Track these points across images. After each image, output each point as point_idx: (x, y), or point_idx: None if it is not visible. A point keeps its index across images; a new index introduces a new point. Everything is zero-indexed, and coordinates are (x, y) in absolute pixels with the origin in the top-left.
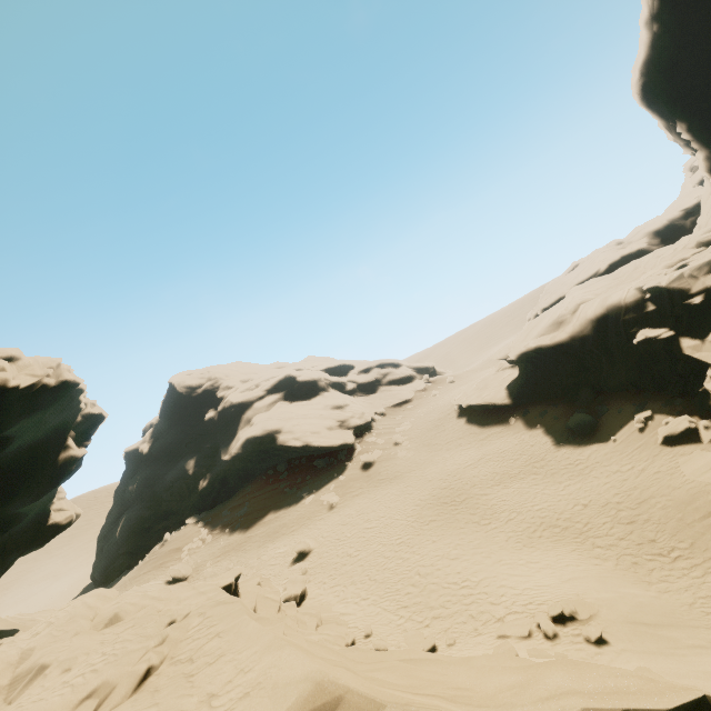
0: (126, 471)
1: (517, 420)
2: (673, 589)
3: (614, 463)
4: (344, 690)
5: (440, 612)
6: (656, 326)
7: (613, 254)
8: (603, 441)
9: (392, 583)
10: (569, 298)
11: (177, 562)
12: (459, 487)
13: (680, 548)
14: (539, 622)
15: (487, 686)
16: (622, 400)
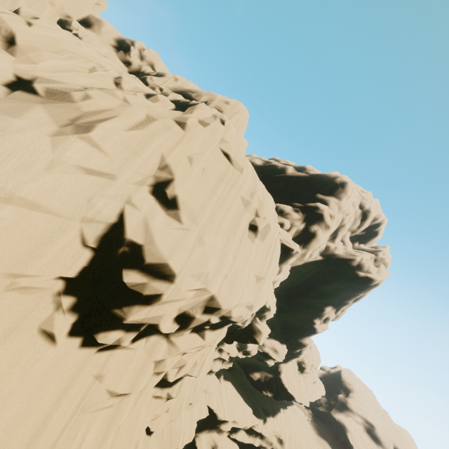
0: None
1: None
2: None
3: None
4: None
5: None
6: None
7: None
8: None
9: None
10: None
11: None
12: None
13: None
14: None
15: None
16: None
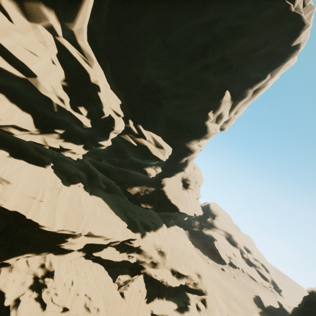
0: None
1: (260, 310)
2: None
3: None
4: None
5: None
6: None
7: None
8: None
9: None
10: None
11: None
12: (229, 290)
13: None
14: None
15: None
16: None
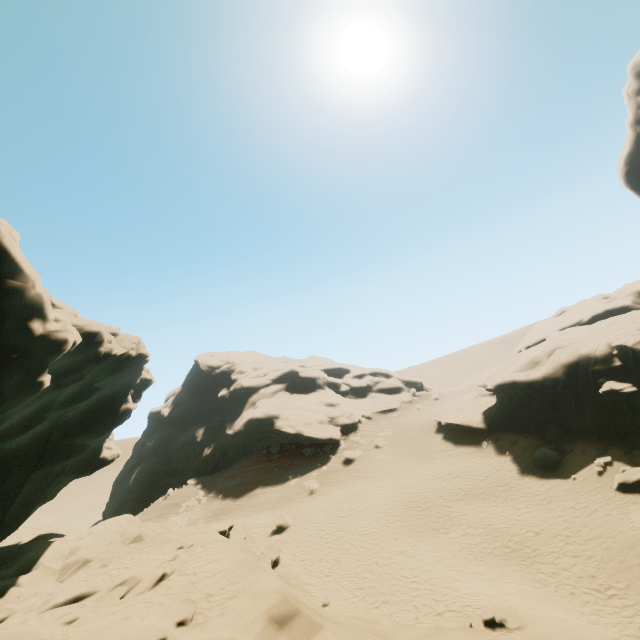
0: (147, 429)
1: (488, 444)
2: (602, 622)
3: (571, 500)
4: (301, 604)
5: (389, 598)
6: (621, 380)
7: (598, 307)
8: (564, 478)
9: (353, 567)
10: (547, 342)
11: (175, 515)
12: (426, 495)
13: (616, 587)
14: (472, 622)
15: (405, 634)
16: (587, 443)
